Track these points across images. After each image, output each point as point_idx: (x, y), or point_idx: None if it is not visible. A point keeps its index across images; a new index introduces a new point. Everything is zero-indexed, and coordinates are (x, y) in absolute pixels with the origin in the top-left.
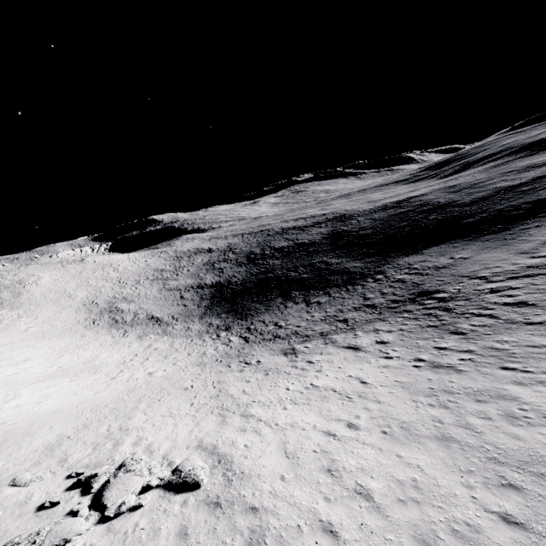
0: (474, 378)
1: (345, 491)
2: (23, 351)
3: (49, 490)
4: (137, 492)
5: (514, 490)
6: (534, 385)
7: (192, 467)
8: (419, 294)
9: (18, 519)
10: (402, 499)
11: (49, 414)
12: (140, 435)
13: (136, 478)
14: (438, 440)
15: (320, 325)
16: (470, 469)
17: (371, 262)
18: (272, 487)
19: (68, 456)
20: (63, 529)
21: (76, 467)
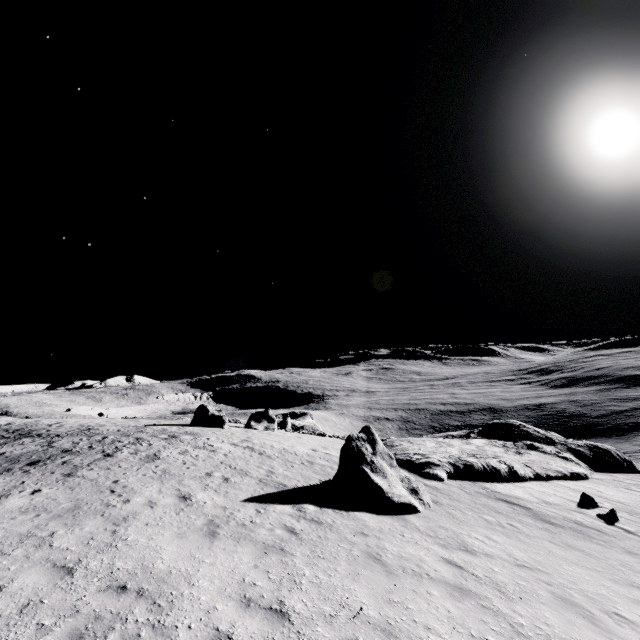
0: None
1: None
2: None
3: None
4: None
5: None
6: None
7: None
8: None
9: None
10: None
11: None
12: None
13: None
14: None
15: None
16: None
17: None
18: None
19: None
20: None
21: None
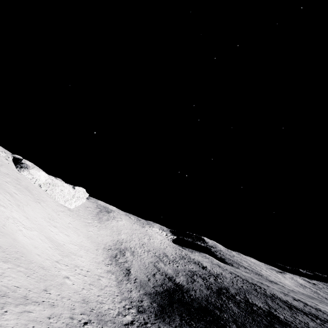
0: None
1: None
2: (74, 233)
3: None
4: None
5: None
6: None
7: None
8: None
9: None
10: None
11: (13, 238)
12: None
13: None
14: None
15: None
16: None
17: None
18: None
19: None
20: None
21: None
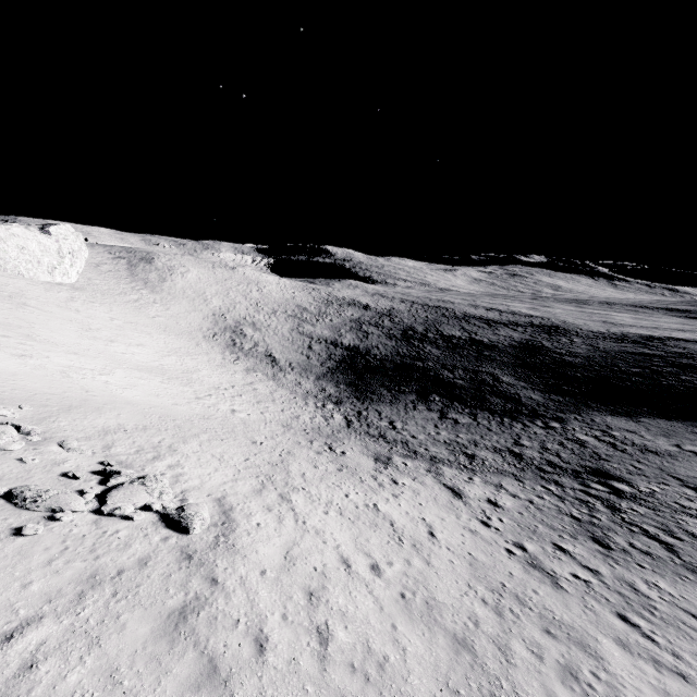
0: (569, 605)
1: (308, 622)
2: (141, 336)
3: (81, 464)
4: (138, 506)
5: None
6: (643, 659)
7: (194, 513)
8: (591, 471)
9: (45, 473)
10: (355, 666)
11: (125, 402)
12: (181, 461)
13: (144, 493)
14: (454, 640)
15: (439, 447)
16: (459, 690)
17: (556, 401)
18: (247, 574)
19: (114, 446)
20: (65, 499)
21: (112, 458)
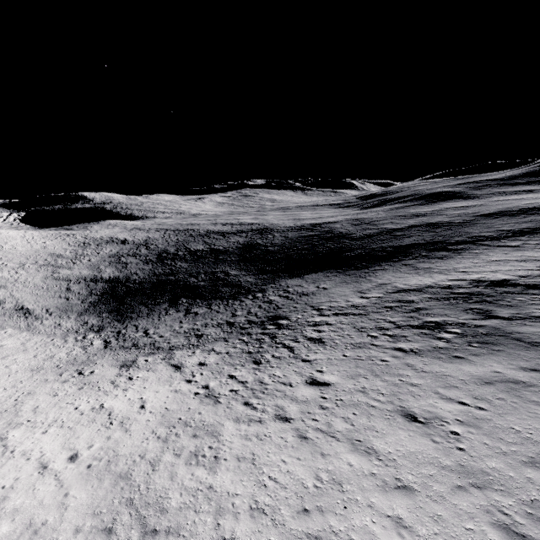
0: (218, 411)
1: None
2: None
3: None
4: None
5: (105, 535)
6: (244, 422)
7: None
8: (271, 318)
9: None
10: None
11: None
12: None
13: None
14: (117, 477)
15: (179, 338)
16: (102, 511)
17: (262, 279)
18: None
19: None
20: None
21: None
